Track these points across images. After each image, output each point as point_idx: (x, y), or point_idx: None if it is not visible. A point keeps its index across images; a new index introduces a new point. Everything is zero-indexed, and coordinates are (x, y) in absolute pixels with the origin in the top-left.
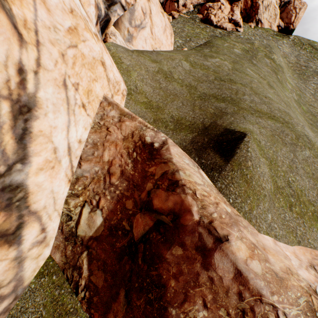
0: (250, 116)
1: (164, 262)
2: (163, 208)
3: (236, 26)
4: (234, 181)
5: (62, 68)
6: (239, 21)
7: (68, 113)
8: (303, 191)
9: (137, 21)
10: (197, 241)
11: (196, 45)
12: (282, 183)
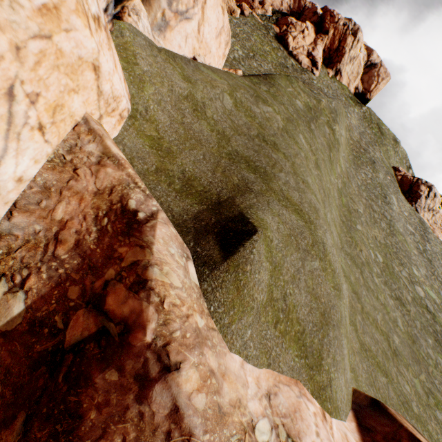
0: (276, 203)
1: (90, 387)
2: (116, 312)
3: (313, 65)
4: (225, 285)
5: (11, 68)
6: (318, 60)
7: (7, 136)
8: (296, 306)
9: (182, 5)
10: (140, 367)
11: (258, 68)
12: (278, 294)
